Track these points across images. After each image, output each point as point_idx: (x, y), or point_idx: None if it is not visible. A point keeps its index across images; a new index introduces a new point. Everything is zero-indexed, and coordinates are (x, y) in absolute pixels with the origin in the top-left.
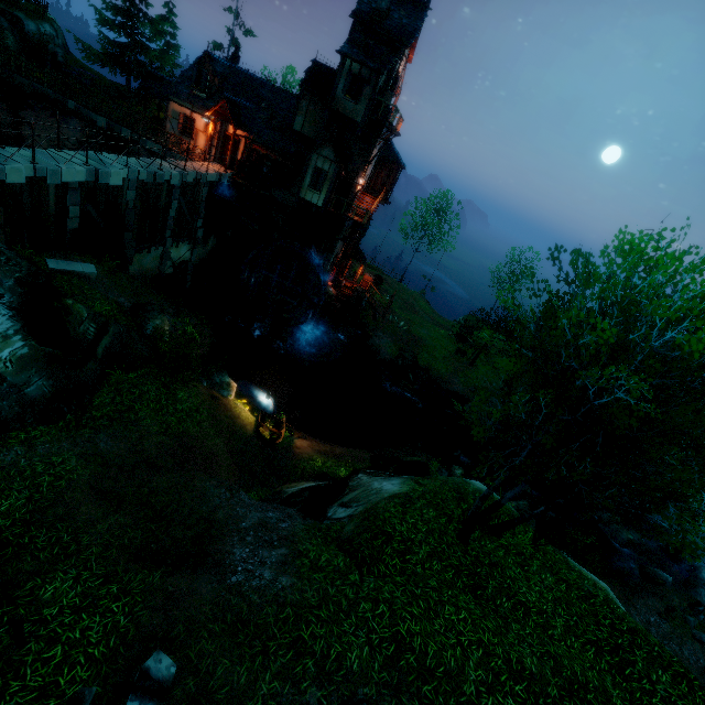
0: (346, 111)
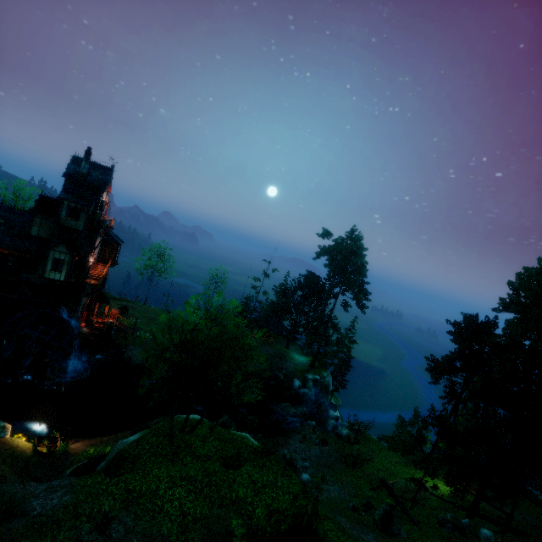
0: (71, 225)
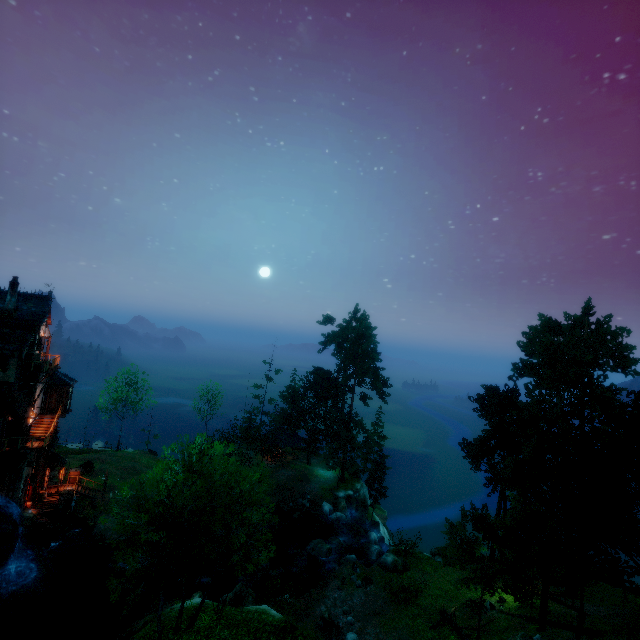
0: None
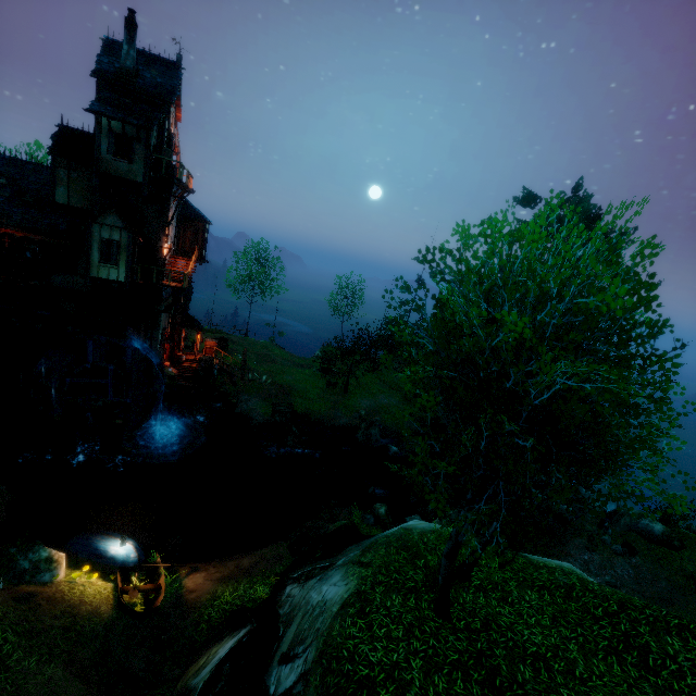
0: (121, 173)
